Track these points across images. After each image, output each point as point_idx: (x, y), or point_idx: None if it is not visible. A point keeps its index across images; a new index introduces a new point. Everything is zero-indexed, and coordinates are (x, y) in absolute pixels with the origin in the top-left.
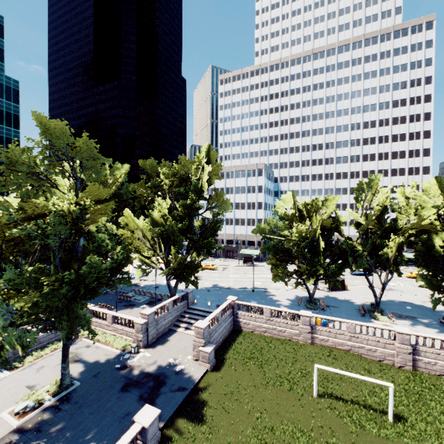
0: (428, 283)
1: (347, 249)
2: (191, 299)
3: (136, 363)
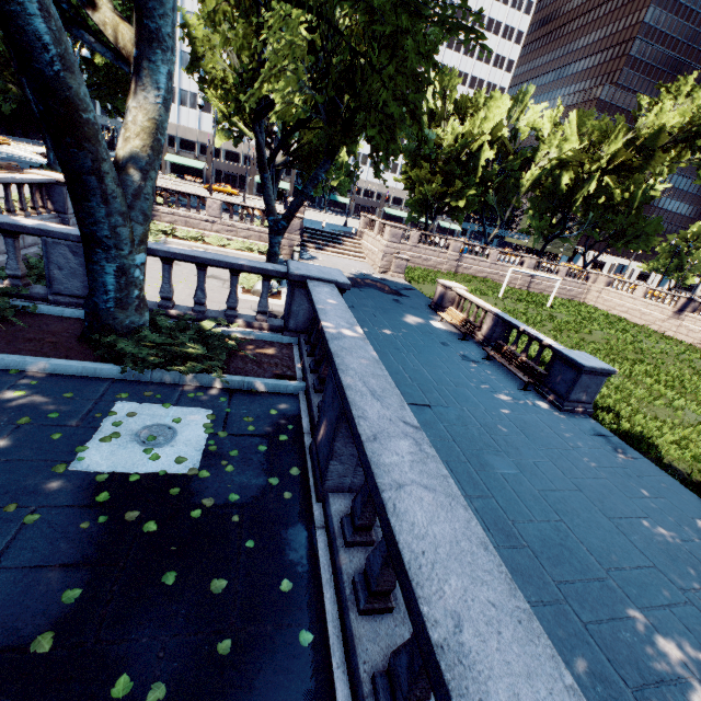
0: (536, 224)
1: (485, 177)
2: None
3: None
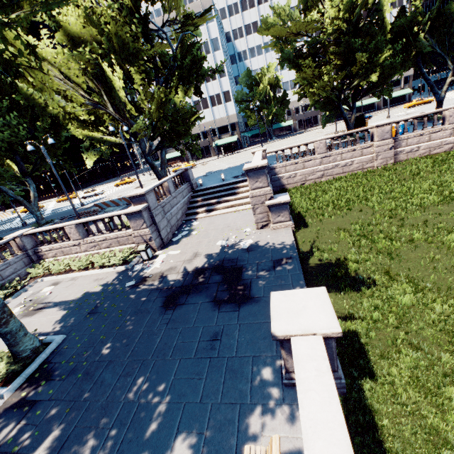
0: None
1: (405, 25)
2: (194, 180)
3: (162, 268)
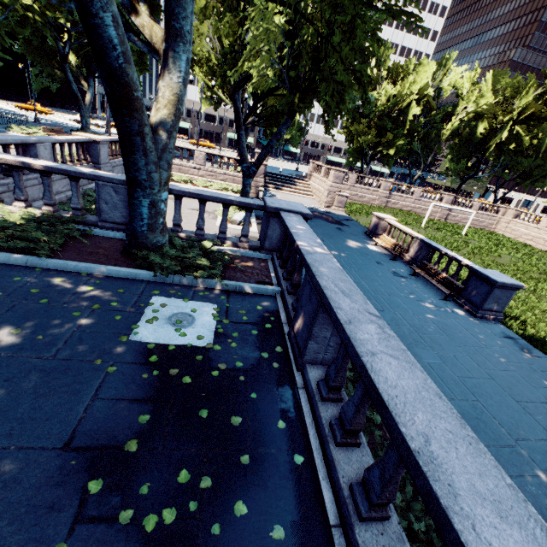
0: (454, 167)
1: (412, 129)
2: None
3: None
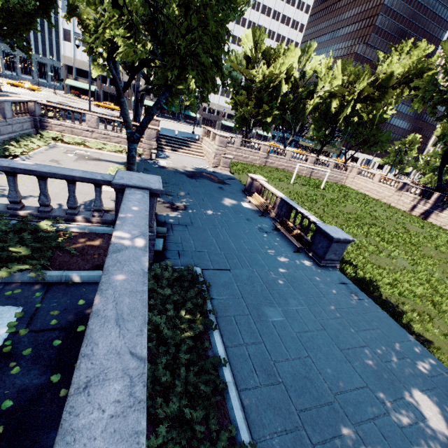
0: (316, 134)
1: (284, 102)
2: None
3: (169, 166)
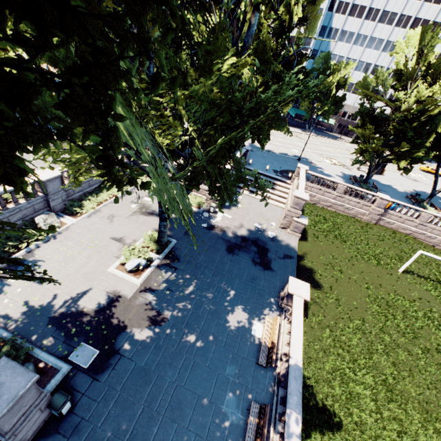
0: None
1: None
2: (247, 158)
3: (222, 224)
